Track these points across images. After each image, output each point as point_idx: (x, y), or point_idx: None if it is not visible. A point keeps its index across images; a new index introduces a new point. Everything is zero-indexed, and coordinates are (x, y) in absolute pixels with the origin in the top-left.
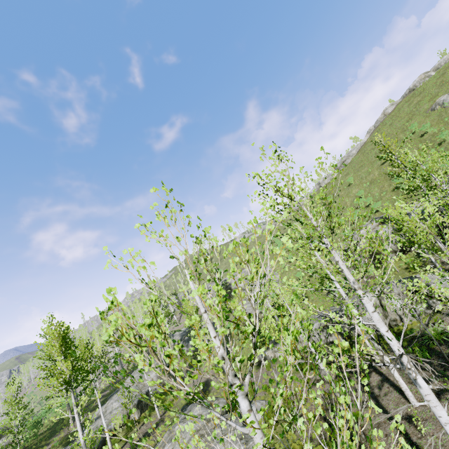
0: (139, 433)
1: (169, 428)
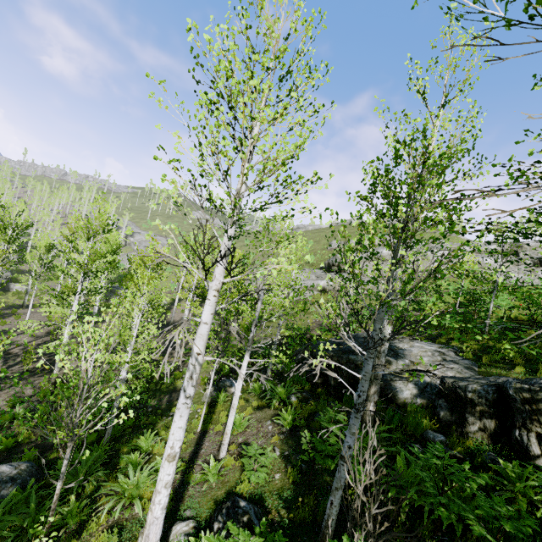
0: None
1: None
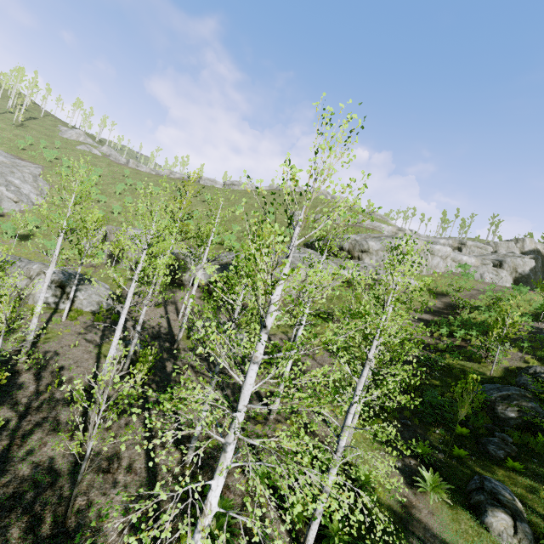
0: None
1: None
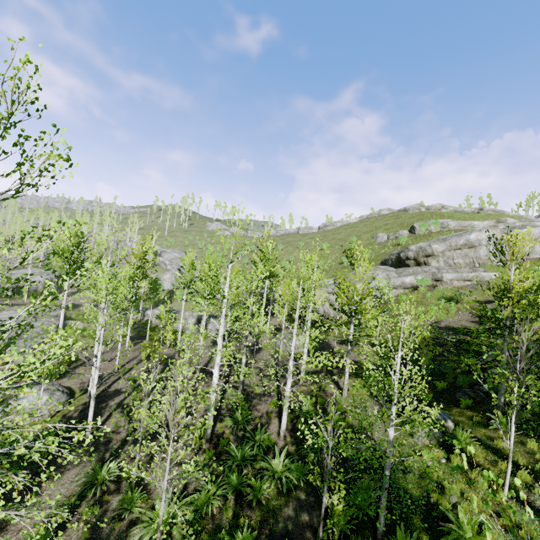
0: (4, 302)
1: (21, 306)
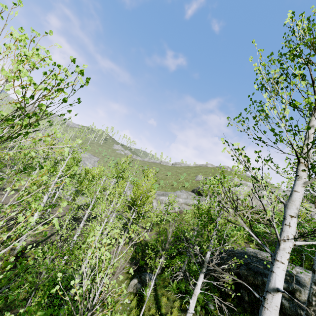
0: None
1: None
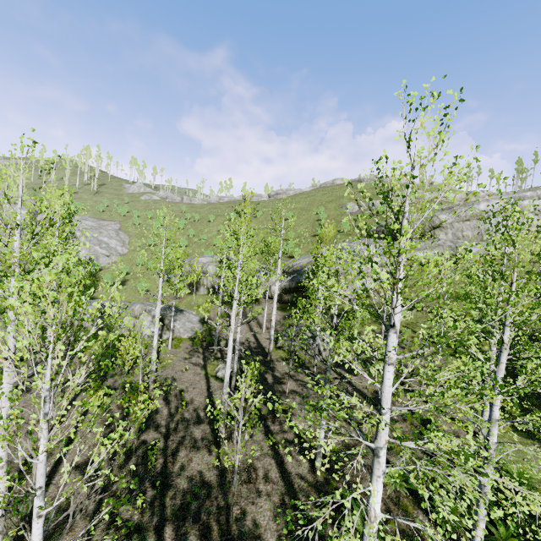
0: None
1: None
